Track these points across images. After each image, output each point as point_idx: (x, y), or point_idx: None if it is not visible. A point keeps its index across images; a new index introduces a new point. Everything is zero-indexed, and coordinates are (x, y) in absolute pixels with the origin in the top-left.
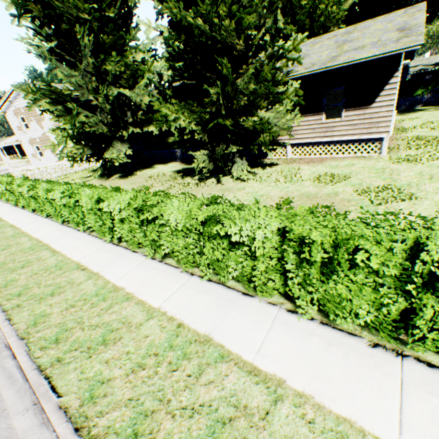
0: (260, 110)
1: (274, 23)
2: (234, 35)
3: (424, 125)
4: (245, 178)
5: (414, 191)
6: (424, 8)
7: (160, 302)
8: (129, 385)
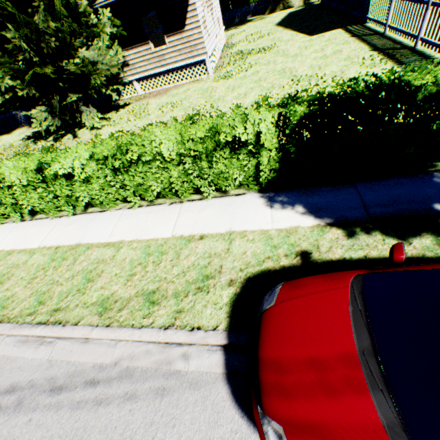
0: (77, 51)
1: None
2: None
3: (246, 39)
4: (98, 125)
5: (221, 103)
6: None
7: (39, 243)
8: (29, 289)
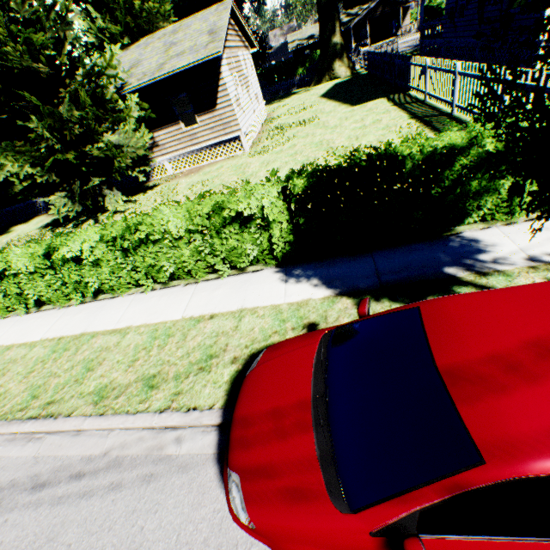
0: (101, 136)
1: (93, 21)
2: (29, 60)
3: (289, 112)
4: (122, 209)
5: (253, 179)
6: (229, 7)
7: (42, 335)
8: (25, 384)
